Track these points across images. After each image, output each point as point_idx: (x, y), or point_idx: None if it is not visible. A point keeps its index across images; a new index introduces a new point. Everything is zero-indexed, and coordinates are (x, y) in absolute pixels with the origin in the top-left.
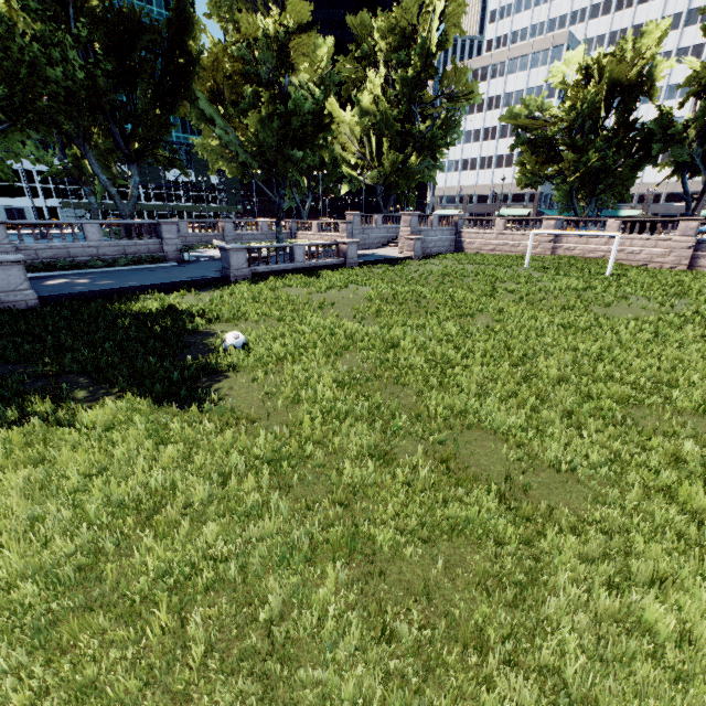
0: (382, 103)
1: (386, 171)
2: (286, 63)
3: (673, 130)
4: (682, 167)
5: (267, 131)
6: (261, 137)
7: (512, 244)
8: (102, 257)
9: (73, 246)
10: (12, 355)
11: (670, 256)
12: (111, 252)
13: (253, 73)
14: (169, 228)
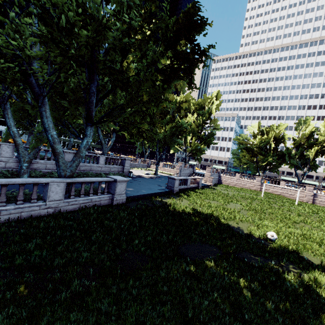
0: (192, 125)
1: (192, 148)
2: (178, 110)
3: (292, 154)
4: (294, 166)
5: (170, 131)
6: (168, 132)
7: (243, 184)
8: (101, 172)
9: (93, 166)
10: (197, 239)
11: (305, 197)
12: (105, 169)
13: (168, 111)
14: (127, 162)
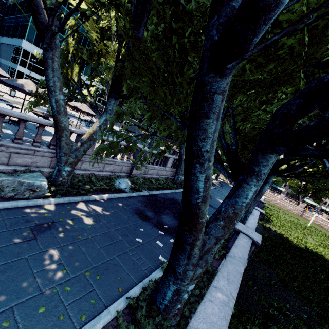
0: None
1: None
2: None
3: None
4: None
5: None
6: None
7: (285, 205)
8: None
9: None
10: None
11: None
12: None
13: None
14: None
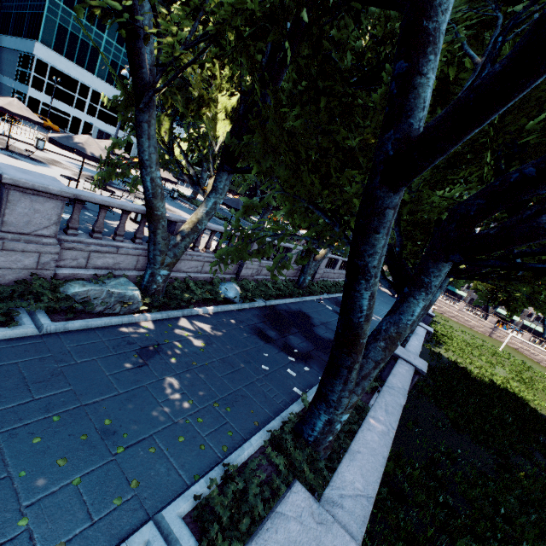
0: None
1: None
2: None
3: None
4: None
5: None
6: None
7: (466, 319)
8: (333, 279)
9: (331, 272)
10: (543, 432)
11: None
12: (336, 276)
13: None
14: None
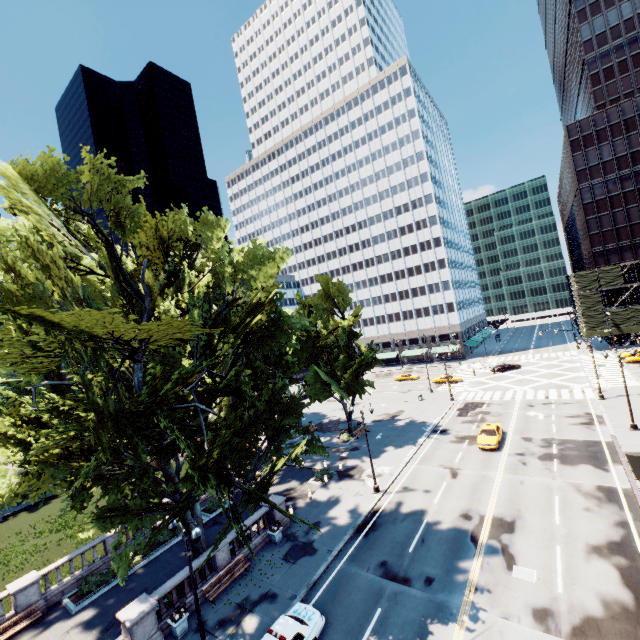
0: None
1: None
2: None
3: None
4: None
5: None
6: None
7: None
8: None
9: None
10: None
11: None
12: None
13: None
14: None
